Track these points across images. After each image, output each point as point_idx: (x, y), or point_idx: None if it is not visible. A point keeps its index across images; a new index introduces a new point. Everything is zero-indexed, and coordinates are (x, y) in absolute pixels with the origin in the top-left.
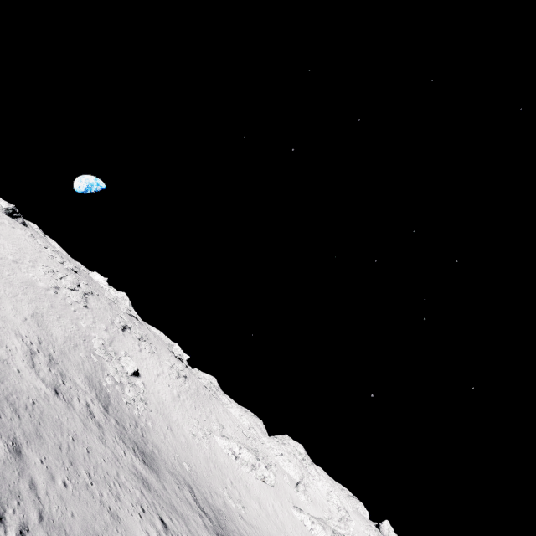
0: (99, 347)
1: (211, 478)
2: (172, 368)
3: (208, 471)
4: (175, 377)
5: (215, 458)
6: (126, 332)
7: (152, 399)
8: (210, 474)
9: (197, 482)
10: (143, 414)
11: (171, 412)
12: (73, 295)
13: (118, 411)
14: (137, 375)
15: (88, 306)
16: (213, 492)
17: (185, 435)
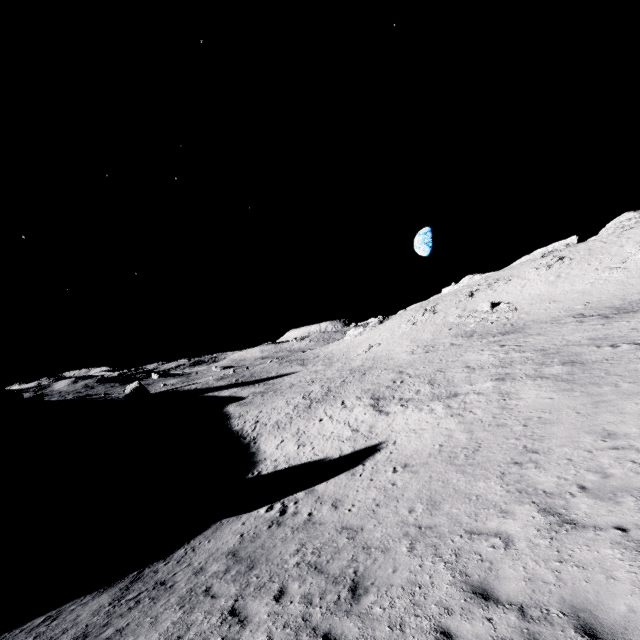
0: (454, 320)
1: (631, 289)
2: (539, 269)
3: (623, 288)
4: (544, 271)
5: (639, 272)
6: (476, 294)
7: (522, 303)
8: (629, 288)
9: (596, 306)
10: (514, 316)
11: (552, 293)
12: (423, 317)
13: (483, 331)
14: (499, 304)
15: (437, 312)
16: (631, 295)
17: (578, 292)
